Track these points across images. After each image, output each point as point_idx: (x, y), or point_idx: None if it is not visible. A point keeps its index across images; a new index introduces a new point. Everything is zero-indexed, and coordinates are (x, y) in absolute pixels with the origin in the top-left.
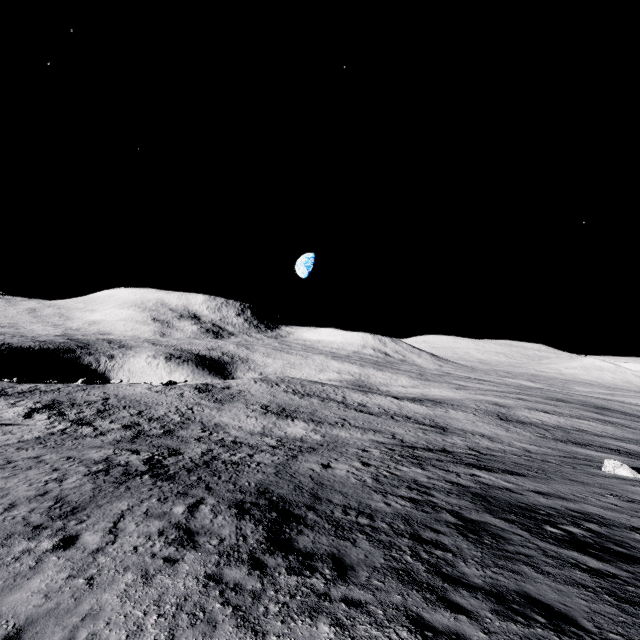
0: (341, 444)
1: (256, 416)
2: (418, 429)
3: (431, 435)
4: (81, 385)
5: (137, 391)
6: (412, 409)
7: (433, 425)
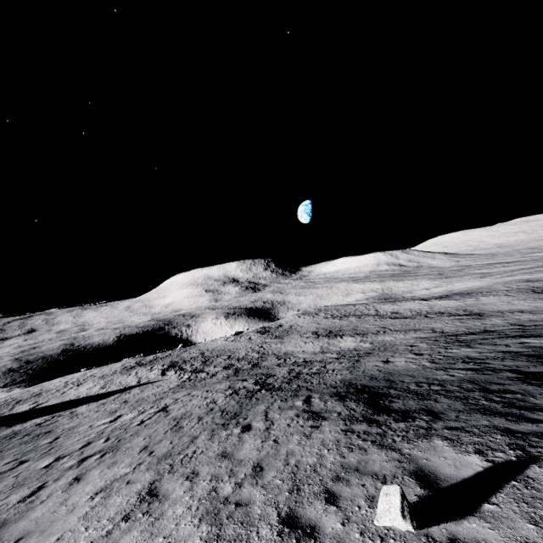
0: (389, 346)
1: (311, 341)
2: (454, 320)
3: (468, 322)
4: (182, 348)
5: (219, 344)
6: (442, 305)
7: (467, 314)
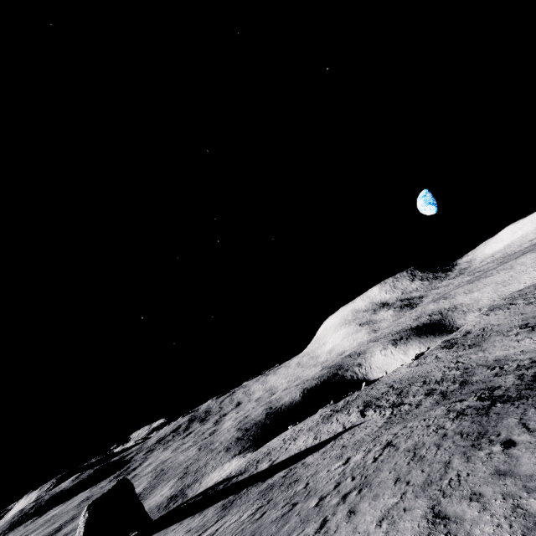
0: None
1: (525, 336)
2: None
3: None
4: (366, 387)
5: (403, 372)
6: None
7: None
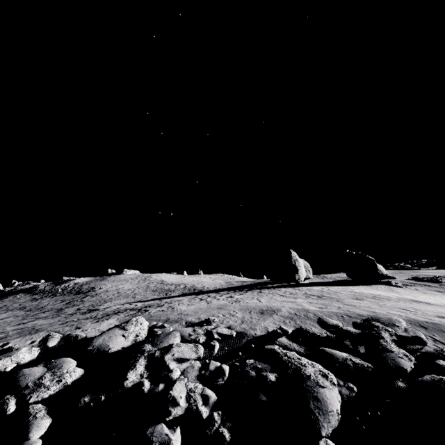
0: None
1: None
2: None
3: None
4: None
5: None
6: None
7: None
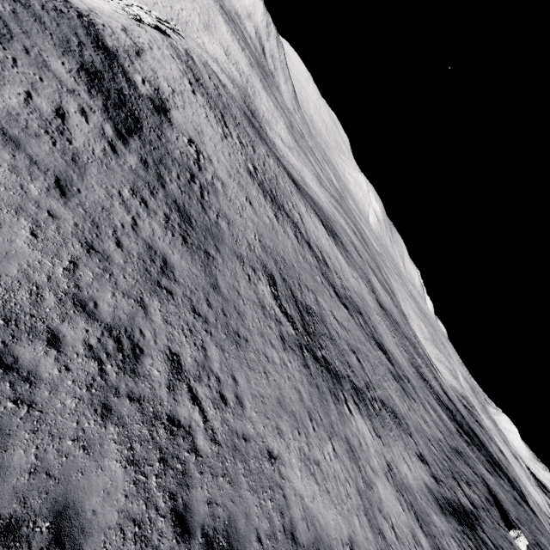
0: None
1: (314, 402)
2: (394, 380)
3: (409, 406)
4: None
5: None
6: (347, 275)
7: (381, 345)
